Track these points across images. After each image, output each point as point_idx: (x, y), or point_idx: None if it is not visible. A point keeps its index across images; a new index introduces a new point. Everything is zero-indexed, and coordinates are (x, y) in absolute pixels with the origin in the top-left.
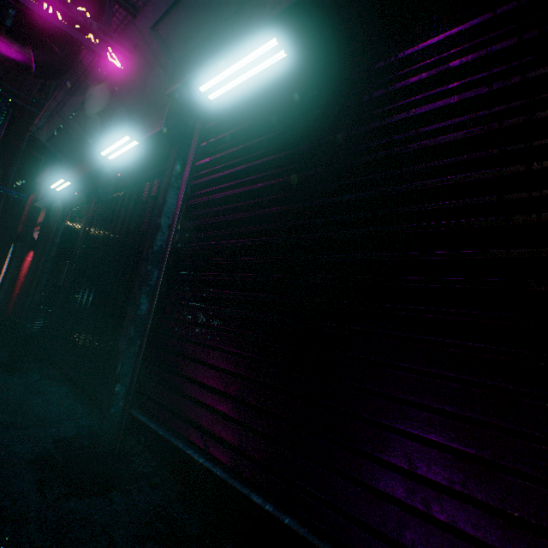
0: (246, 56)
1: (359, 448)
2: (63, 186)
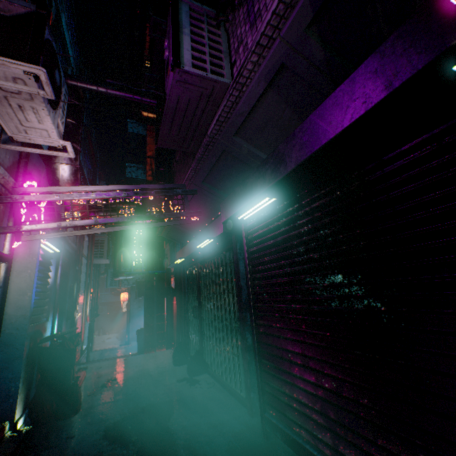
0: (256, 205)
1: (401, 455)
2: (181, 260)
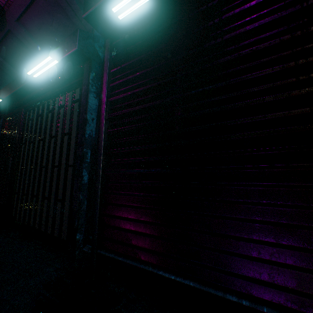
0: None
1: None
2: None
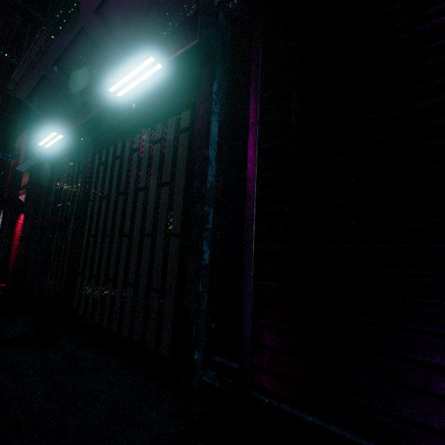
0: None
1: None
2: (54, 141)
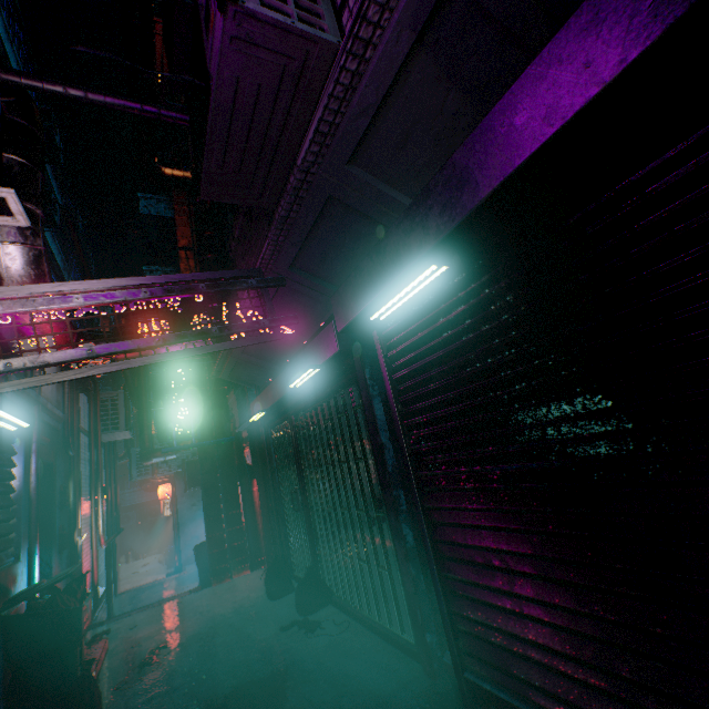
0: (408, 286)
1: None
2: (260, 415)
